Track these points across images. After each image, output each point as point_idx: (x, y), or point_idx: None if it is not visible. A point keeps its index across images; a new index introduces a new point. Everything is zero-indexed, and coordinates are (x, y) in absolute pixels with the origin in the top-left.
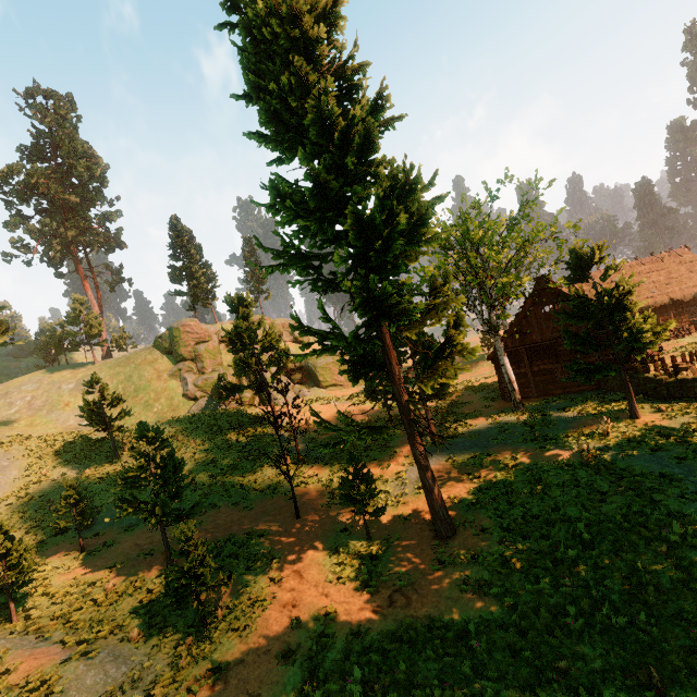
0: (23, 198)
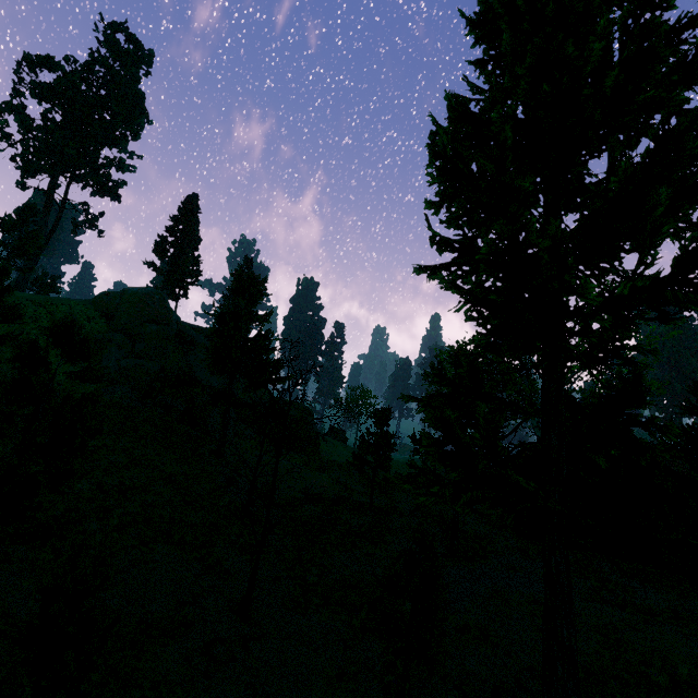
0: (39, 94)
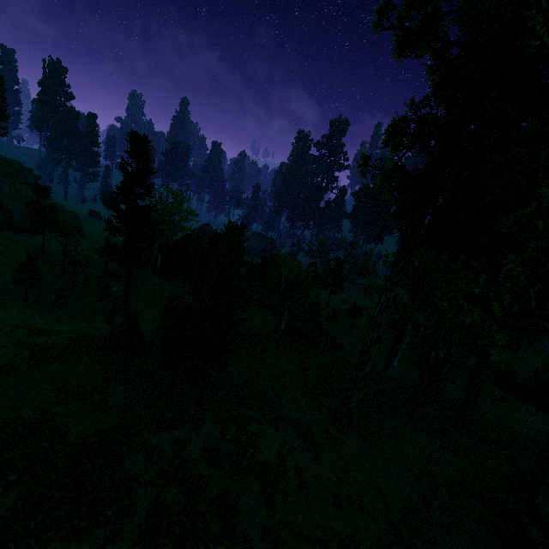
0: None
